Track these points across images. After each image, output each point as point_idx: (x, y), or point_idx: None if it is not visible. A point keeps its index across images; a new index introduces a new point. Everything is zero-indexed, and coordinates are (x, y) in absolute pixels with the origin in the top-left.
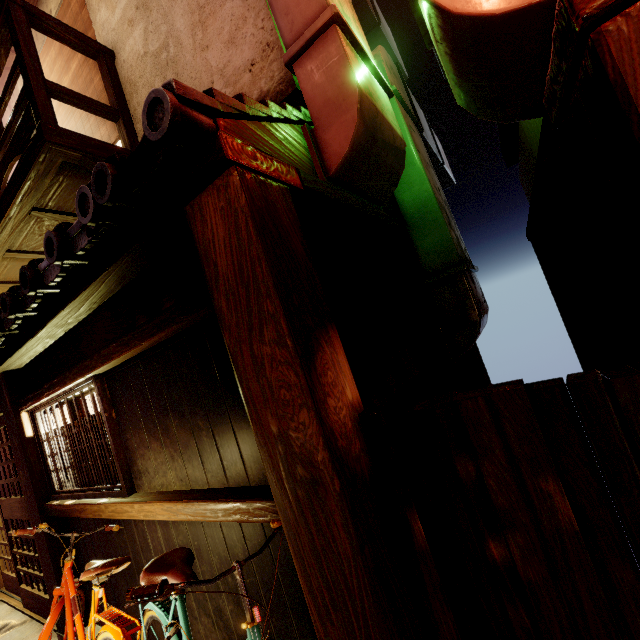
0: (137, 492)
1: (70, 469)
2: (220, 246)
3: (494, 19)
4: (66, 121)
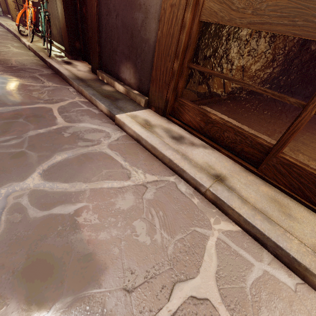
0: None
1: None
2: None
3: None
4: None
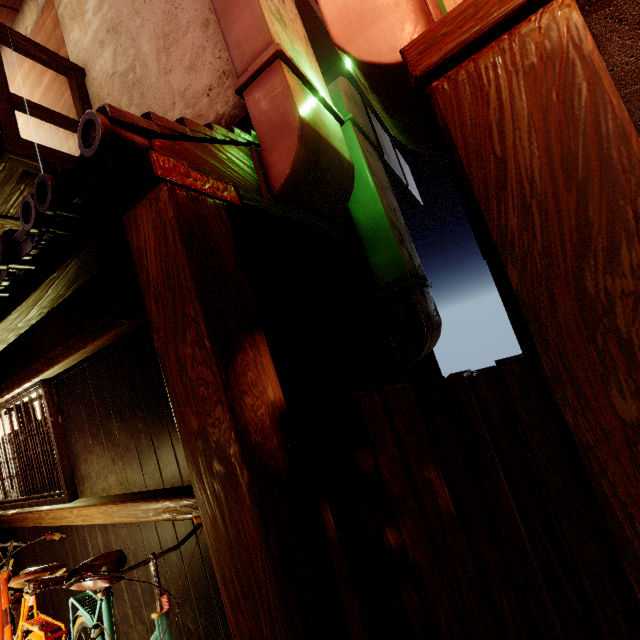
0: (80, 498)
1: (16, 477)
2: (151, 254)
3: (389, 68)
4: (36, 132)
